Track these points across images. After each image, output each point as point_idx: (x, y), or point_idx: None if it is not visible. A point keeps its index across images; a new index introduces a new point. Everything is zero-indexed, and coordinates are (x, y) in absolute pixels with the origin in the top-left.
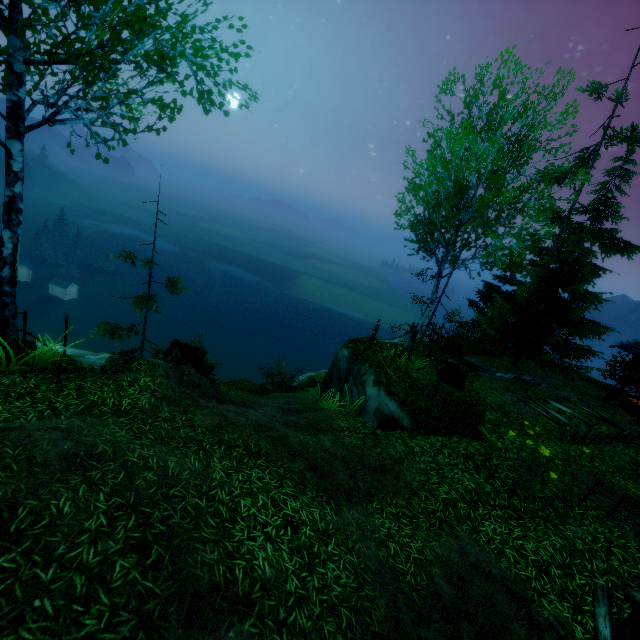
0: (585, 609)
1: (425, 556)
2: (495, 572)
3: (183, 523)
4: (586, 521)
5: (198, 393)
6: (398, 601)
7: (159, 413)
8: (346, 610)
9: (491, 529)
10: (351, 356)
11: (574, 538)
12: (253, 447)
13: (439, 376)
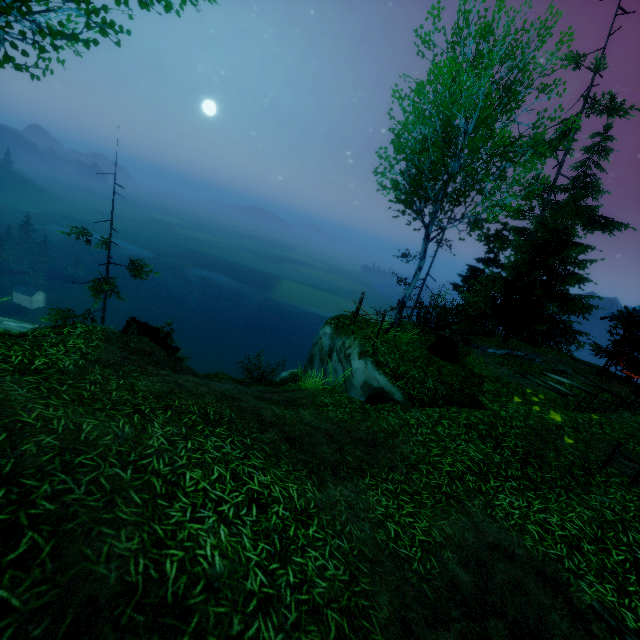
0: (631, 590)
1: (433, 538)
2: (519, 552)
3: (88, 500)
4: (611, 489)
5: (148, 361)
6: (405, 596)
7: (86, 375)
8: (335, 613)
9: (507, 503)
10: (334, 331)
11: (602, 508)
12: (212, 415)
13: (430, 350)
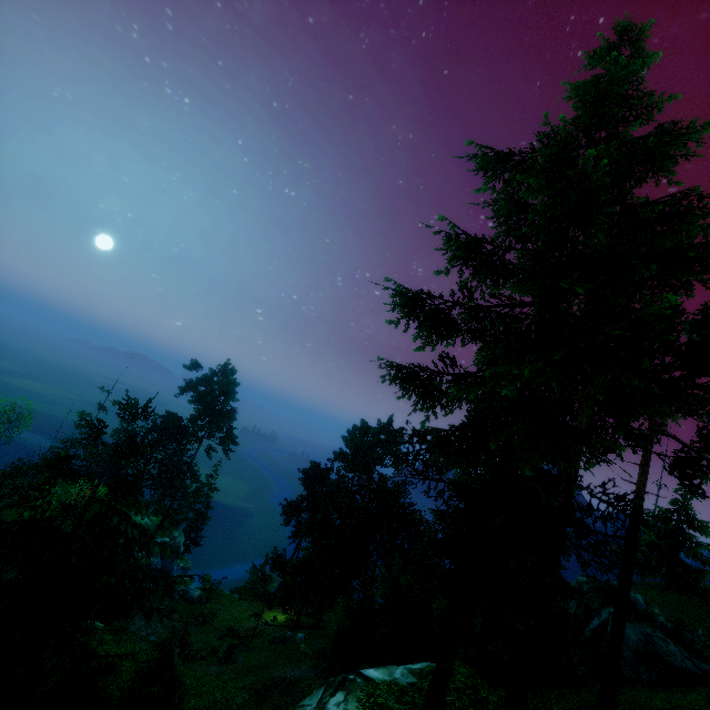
0: None
1: None
2: None
3: None
4: None
5: None
6: None
7: None
8: None
9: None
10: None
11: None
12: None
13: None
